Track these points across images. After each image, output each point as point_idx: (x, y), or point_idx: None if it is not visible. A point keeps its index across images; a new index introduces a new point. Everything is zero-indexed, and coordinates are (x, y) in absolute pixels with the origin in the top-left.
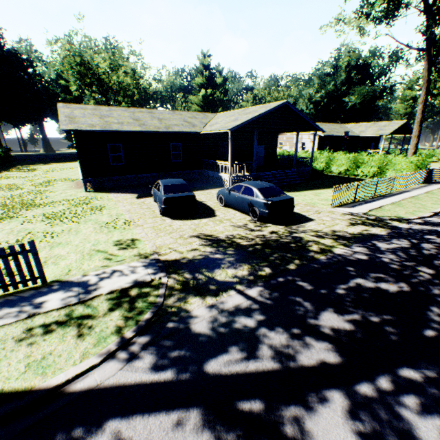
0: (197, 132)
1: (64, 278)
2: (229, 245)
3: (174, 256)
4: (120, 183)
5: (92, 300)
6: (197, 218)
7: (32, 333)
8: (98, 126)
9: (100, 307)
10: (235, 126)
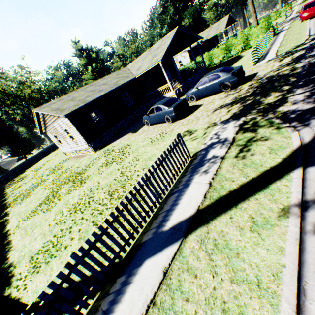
0: (134, 78)
1: (197, 150)
2: (242, 99)
3: (226, 117)
4: (103, 140)
5: (236, 139)
6: (195, 110)
7: (242, 155)
8: (80, 104)
9: (247, 136)
10: (163, 56)
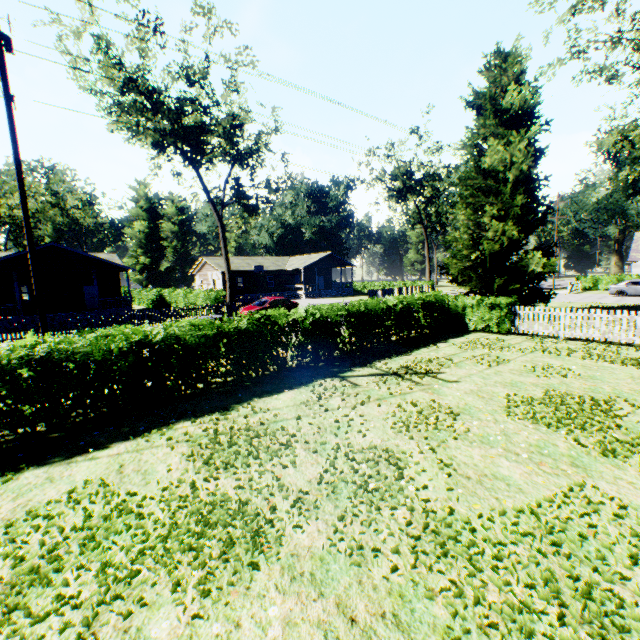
0: None
1: None
2: None
3: None
4: None
5: None
6: None
7: None
8: None
9: None
10: None
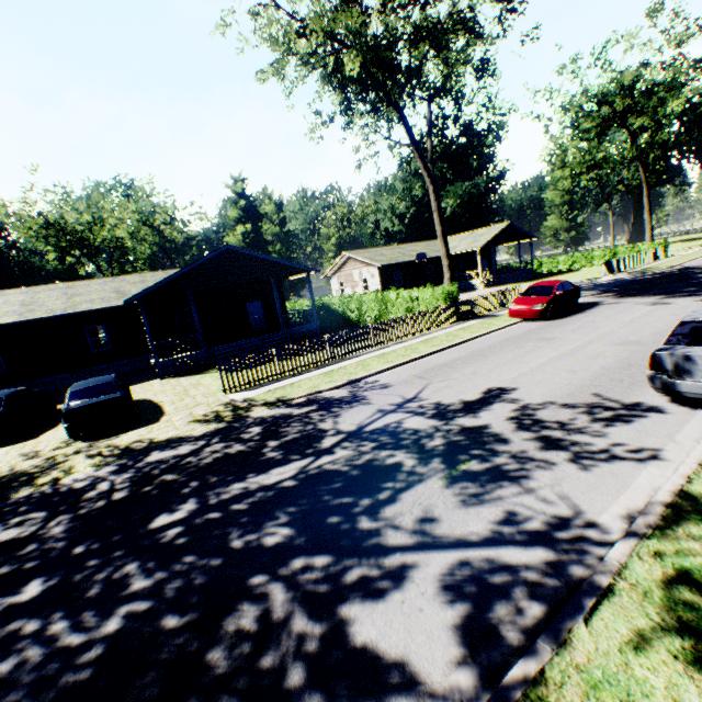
0: (119, 305)
1: None
2: None
3: None
4: None
5: None
6: None
7: None
8: None
9: None
10: (137, 295)
